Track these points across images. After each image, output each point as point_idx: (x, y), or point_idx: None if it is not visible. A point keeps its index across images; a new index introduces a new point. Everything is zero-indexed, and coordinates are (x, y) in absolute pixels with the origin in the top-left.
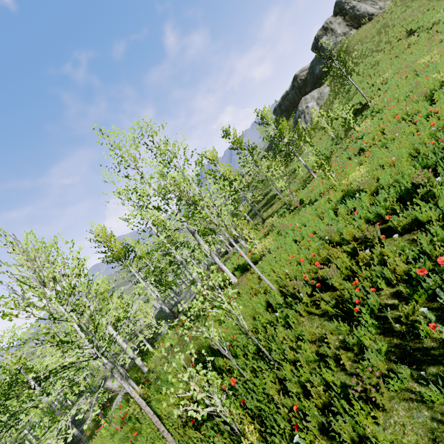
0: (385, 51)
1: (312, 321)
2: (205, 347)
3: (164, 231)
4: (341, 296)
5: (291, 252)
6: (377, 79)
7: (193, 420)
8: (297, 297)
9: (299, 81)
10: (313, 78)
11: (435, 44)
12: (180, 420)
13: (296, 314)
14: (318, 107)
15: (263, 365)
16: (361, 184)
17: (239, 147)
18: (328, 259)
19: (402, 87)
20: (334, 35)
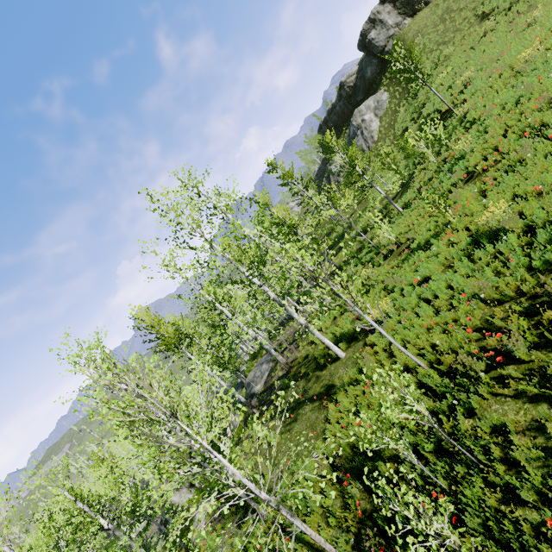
0: (455, 42)
1: (504, 405)
2: (344, 449)
3: (251, 309)
4: (547, 373)
5: (426, 316)
6: (455, 79)
7: (384, 548)
8: (470, 376)
9: (347, 89)
10: (365, 84)
11: (520, 29)
12: (350, 547)
13: (479, 398)
14: (378, 119)
15: (460, 469)
16: (503, 222)
17: (291, 182)
18: (488, 321)
19: (500, 89)
20: (384, 27)
